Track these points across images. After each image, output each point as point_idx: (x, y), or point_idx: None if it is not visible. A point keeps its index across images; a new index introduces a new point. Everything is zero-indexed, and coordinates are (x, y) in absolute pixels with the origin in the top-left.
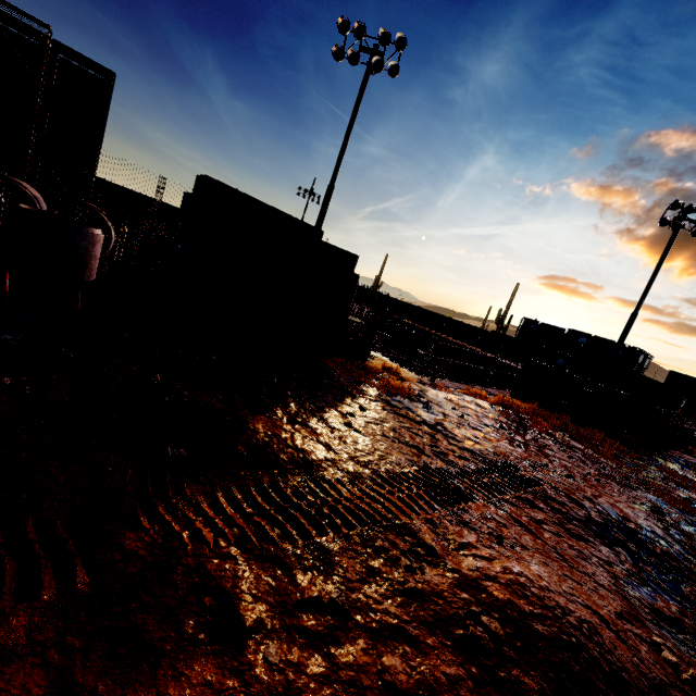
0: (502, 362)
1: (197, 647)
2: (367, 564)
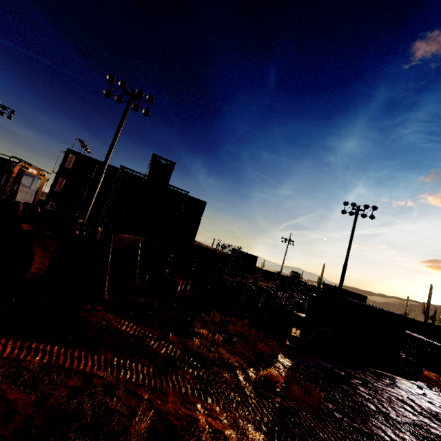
0: None
1: None
2: None
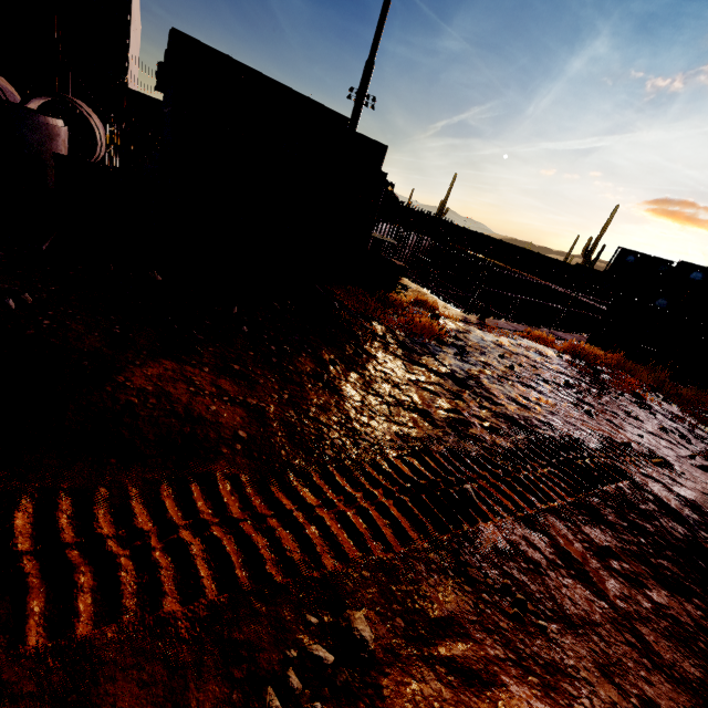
0: (584, 302)
1: None
2: (174, 704)
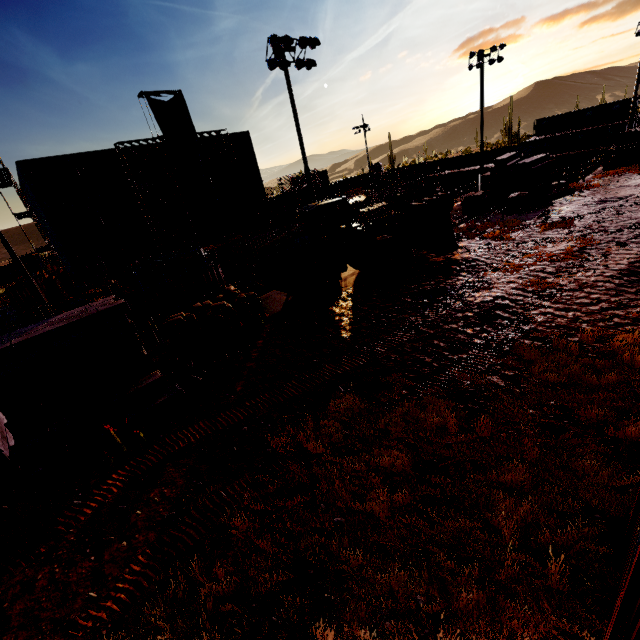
0: None
1: None
2: None
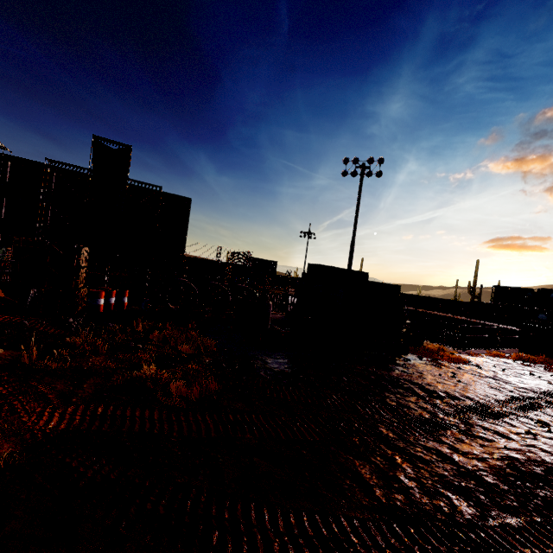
0: (489, 325)
1: (501, 439)
2: (526, 426)
